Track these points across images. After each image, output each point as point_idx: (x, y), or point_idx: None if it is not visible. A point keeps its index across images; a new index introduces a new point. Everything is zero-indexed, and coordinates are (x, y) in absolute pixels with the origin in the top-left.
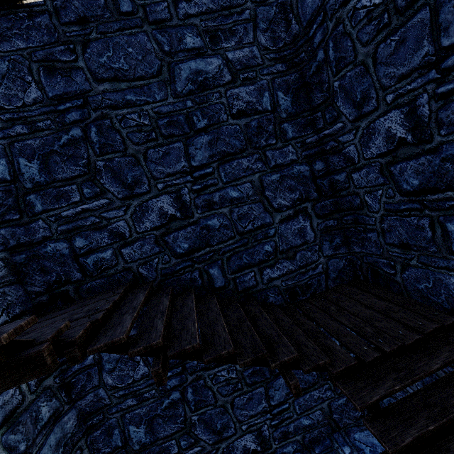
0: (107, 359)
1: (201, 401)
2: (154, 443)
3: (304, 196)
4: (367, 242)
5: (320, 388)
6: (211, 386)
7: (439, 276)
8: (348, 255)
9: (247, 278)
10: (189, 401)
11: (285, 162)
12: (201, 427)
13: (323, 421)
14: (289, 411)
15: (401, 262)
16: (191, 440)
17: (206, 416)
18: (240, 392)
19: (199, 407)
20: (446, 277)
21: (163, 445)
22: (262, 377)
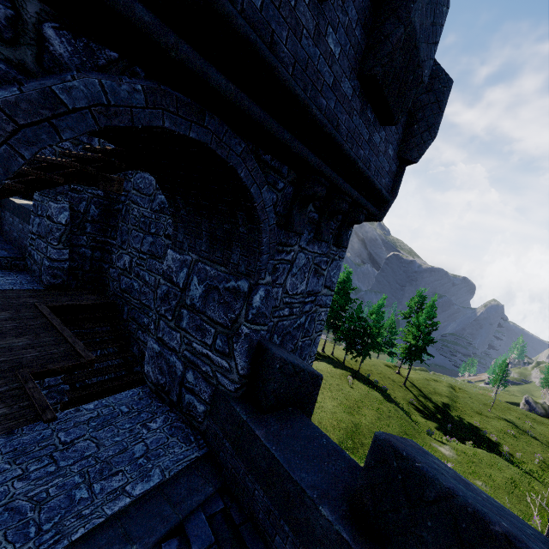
0: None
1: None
2: None
3: (59, 401)
4: None
5: None
6: None
7: None
8: None
9: None
10: None
11: (56, 383)
12: None
13: None
14: None
15: None
16: None
17: None
18: None
19: None
20: None
21: None
22: None
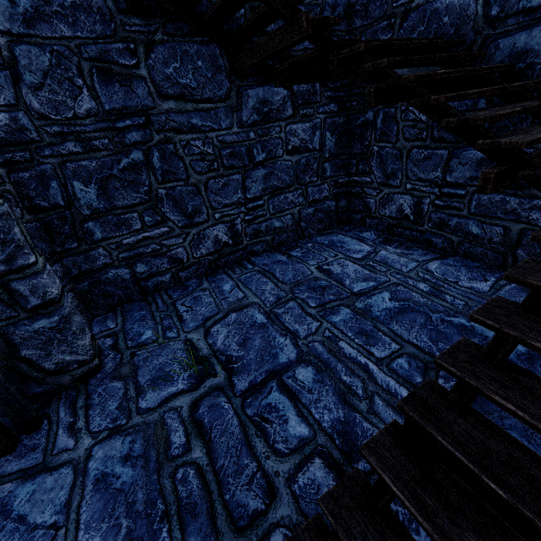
0: (26, 64)
1: (170, 172)
2: (110, 212)
3: None
4: (372, 4)
5: (295, 192)
6: (183, 157)
7: (436, 5)
8: (347, 34)
9: (236, 16)
10: (155, 169)
11: None
12: (170, 205)
13: (292, 227)
14: (263, 208)
15: (403, 11)
16: (158, 217)
17: (175, 192)
18: (216, 174)
19: (168, 180)
20: (442, 2)
21: (122, 217)
22: (241, 163)
